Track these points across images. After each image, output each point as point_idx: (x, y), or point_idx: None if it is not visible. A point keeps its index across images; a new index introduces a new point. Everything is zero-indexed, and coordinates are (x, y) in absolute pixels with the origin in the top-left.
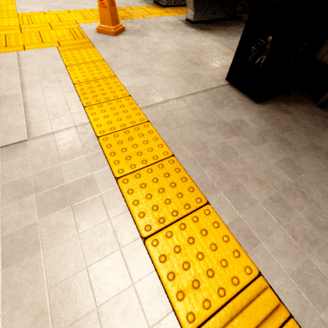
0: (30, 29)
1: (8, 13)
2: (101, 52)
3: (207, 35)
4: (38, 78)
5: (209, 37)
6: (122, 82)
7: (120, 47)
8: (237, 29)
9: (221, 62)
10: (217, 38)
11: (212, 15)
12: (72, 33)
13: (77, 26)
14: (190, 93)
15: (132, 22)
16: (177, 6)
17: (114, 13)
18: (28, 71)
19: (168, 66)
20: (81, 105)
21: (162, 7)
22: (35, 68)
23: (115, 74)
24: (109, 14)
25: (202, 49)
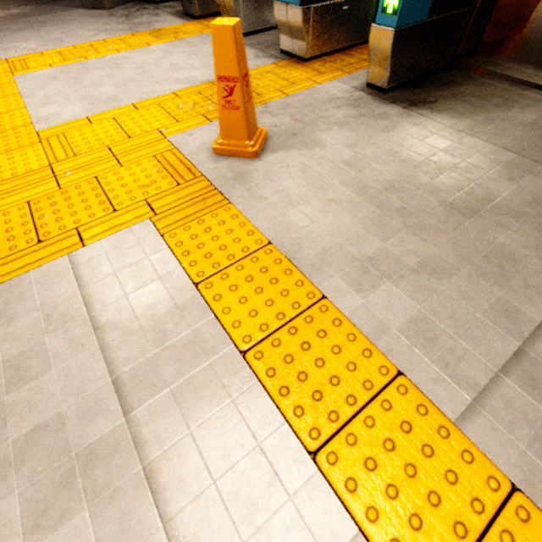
0: (76, 175)
1: (17, 135)
2: (252, 216)
3: (433, 117)
4: (147, 345)
5: (442, 124)
6: (351, 316)
7: (283, 192)
8: (478, 92)
9: (519, 194)
10: (459, 124)
11: (419, 69)
12: (165, 168)
13: (168, 146)
14: (533, 326)
15: (270, 112)
16: (328, 54)
17: (251, 114)
18: (114, 323)
19: (419, 235)
20: (298, 445)
21: (303, 63)
22: (127, 309)
23: (318, 288)
24: (244, 120)
25: (451, 162)
